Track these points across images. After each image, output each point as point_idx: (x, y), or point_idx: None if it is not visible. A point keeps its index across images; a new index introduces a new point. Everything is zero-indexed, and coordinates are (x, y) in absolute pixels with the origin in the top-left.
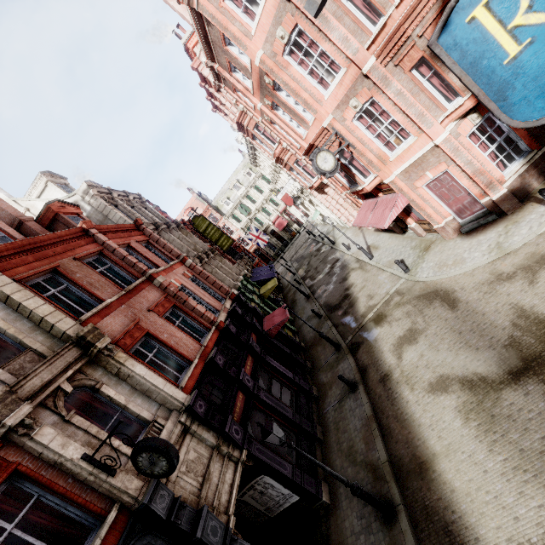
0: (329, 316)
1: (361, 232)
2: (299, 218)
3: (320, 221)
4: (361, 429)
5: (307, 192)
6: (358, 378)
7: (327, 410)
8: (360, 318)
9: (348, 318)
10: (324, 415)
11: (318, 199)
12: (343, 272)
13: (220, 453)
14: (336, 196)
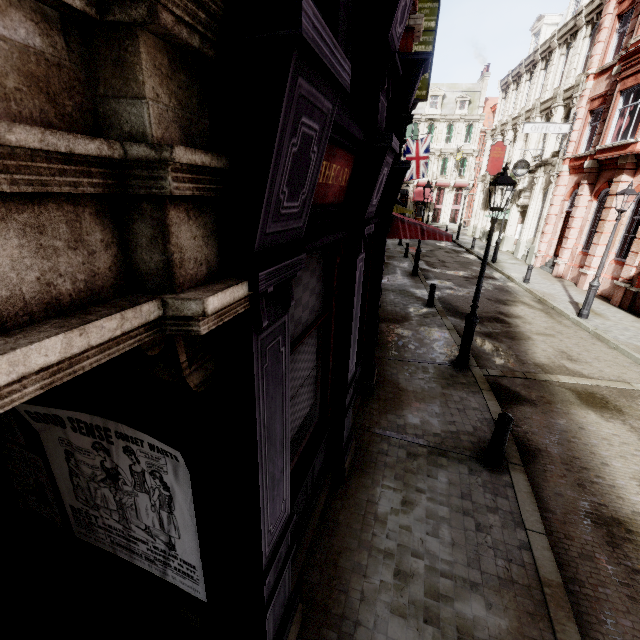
0: (449, 317)
1: (560, 281)
2: (442, 212)
3: (477, 233)
4: (502, 586)
5: (559, 167)
6: (512, 453)
7: (388, 434)
8: (533, 365)
9: (498, 345)
10: (375, 436)
11: (554, 191)
12: (502, 294)
13: (85, 66)
14: (620, 201)
